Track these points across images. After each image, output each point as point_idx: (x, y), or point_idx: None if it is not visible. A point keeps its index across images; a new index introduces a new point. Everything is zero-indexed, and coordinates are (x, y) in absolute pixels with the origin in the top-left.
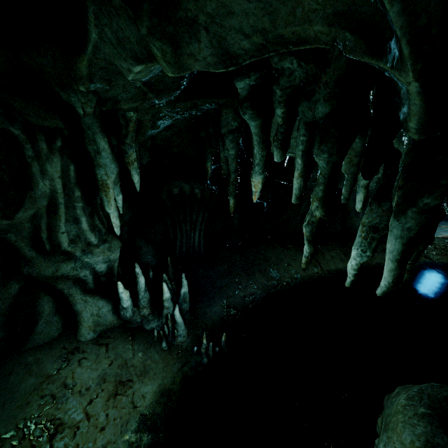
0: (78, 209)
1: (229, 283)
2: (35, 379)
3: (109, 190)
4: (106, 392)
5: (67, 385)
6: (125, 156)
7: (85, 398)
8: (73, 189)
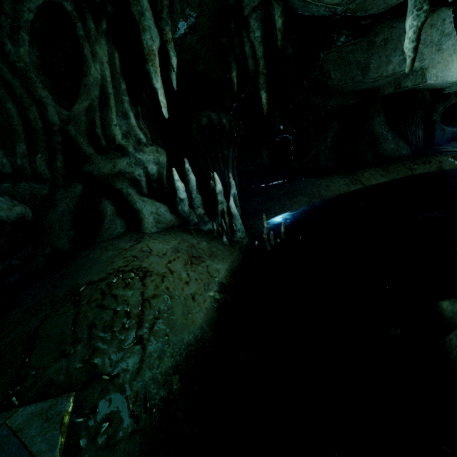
0: (126, 103)
1: (273, 205)
2: (113, 251)
3: (155, 58)
4: (181, 259)
5: (145, 250)
6: (163, 33)
7: (164, 259)
8: (120, 81)
